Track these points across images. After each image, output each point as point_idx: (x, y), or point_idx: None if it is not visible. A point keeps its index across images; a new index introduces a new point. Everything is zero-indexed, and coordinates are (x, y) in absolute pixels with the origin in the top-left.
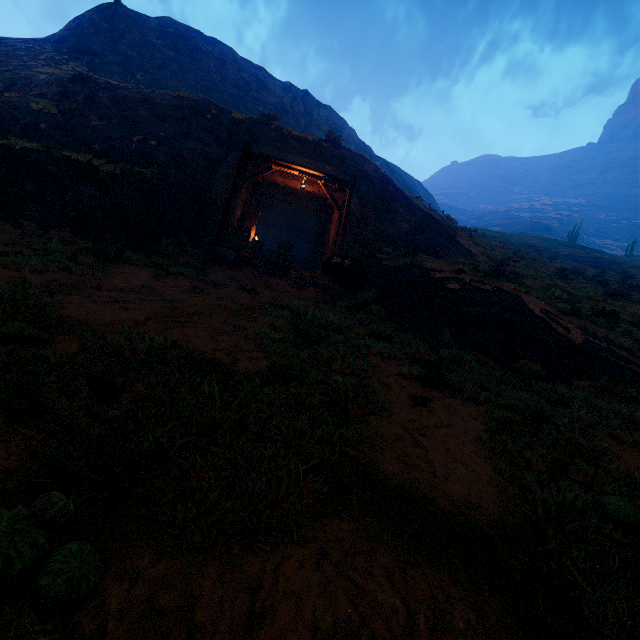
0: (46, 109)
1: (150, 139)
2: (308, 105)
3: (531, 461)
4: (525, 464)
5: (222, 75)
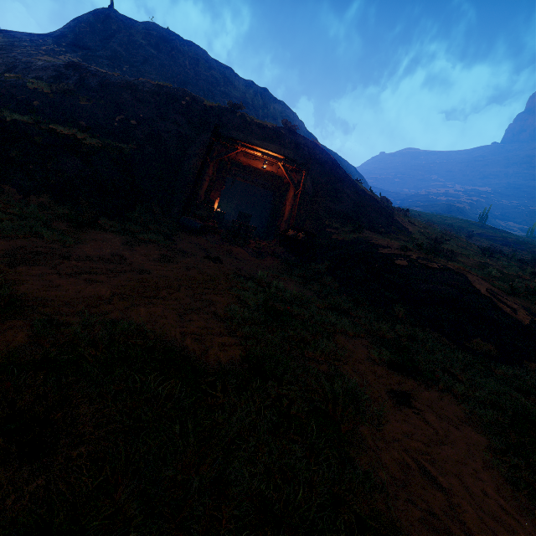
0: (40, 89)
1: (131, 119)
2: (266, 100)
3: None
4: None
5: (195, 71)
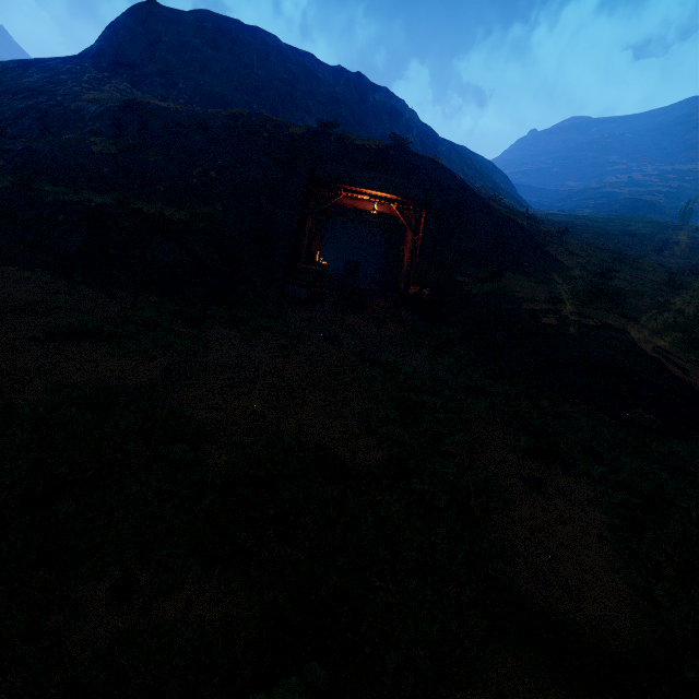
0: (106, 150)
1: (209, 170)
2: (362, 90)
3: (659, 564)
4: (653, 568)
5: (266, 69)
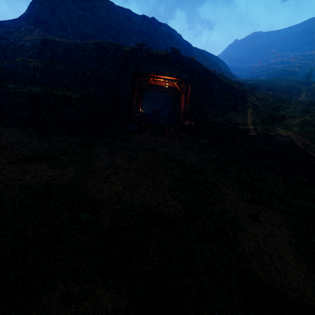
0: (36, 65)
1: (86, 71)
2: (155, 26)
3: None
4: None
5: (109, 19)
